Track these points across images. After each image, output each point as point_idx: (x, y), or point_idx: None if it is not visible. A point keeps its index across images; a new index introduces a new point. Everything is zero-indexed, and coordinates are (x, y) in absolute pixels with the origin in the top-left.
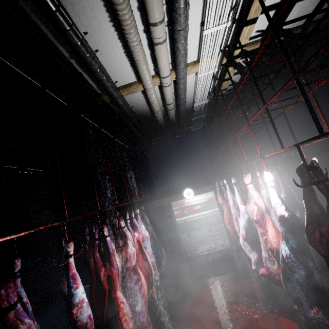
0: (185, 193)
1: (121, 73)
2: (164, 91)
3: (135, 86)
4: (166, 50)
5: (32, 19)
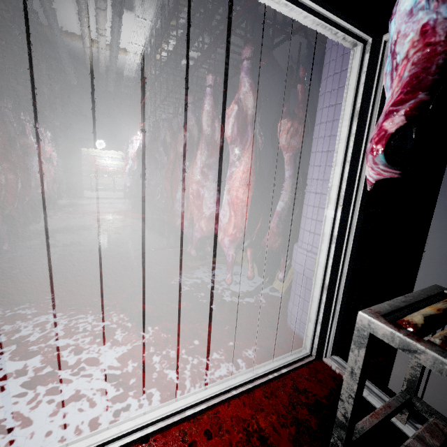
0: (97, 143)
1: (68, 25)
2: (99, 54)
3: (77, 38)
4: (105, 39)
5: None
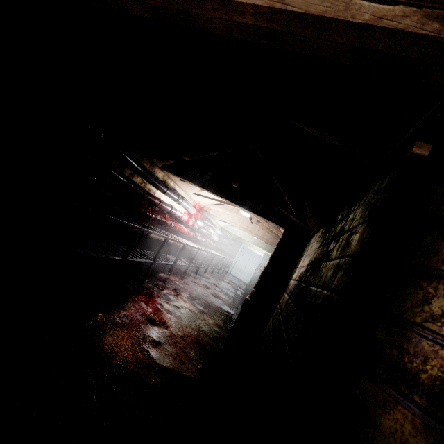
0: None
1: None
2: None
3: None
4: None
5: None
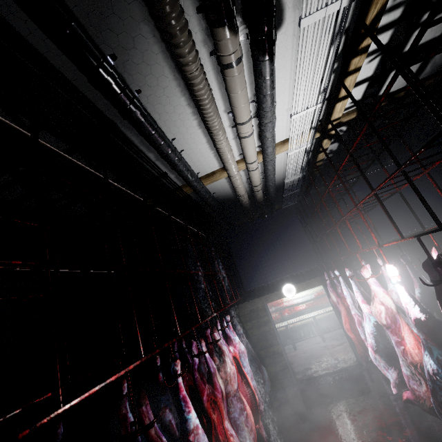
0: (284, 290)
1: (204, 164)
2: (251, 175)
3: (219, 174)
4: (253, 140)
5: (129, 138)
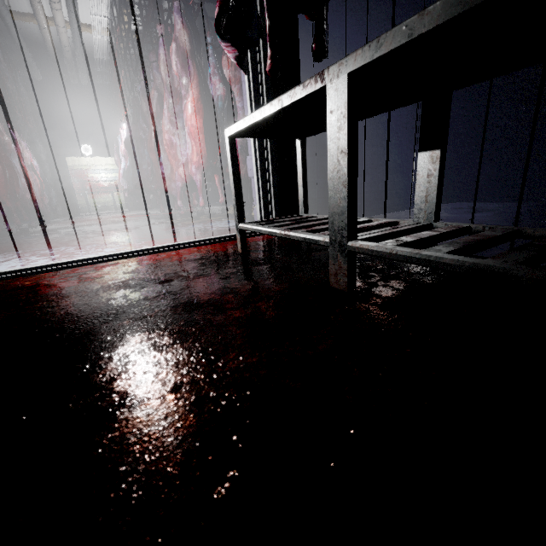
0: (83, 148)
1: (16, 3)
2: (60, 35)
3: (29, 19)
4: (61, 14)
5: None
